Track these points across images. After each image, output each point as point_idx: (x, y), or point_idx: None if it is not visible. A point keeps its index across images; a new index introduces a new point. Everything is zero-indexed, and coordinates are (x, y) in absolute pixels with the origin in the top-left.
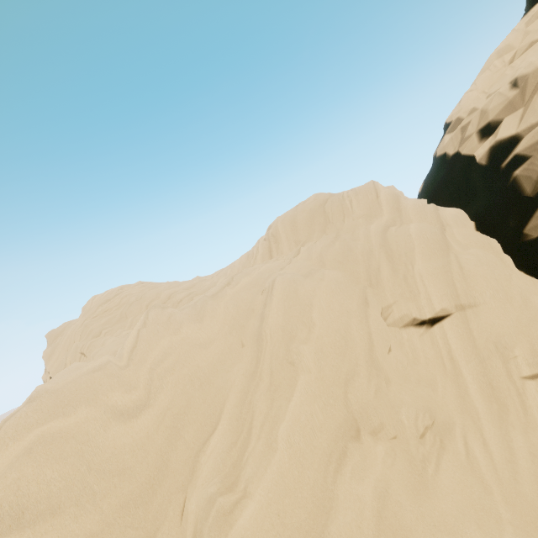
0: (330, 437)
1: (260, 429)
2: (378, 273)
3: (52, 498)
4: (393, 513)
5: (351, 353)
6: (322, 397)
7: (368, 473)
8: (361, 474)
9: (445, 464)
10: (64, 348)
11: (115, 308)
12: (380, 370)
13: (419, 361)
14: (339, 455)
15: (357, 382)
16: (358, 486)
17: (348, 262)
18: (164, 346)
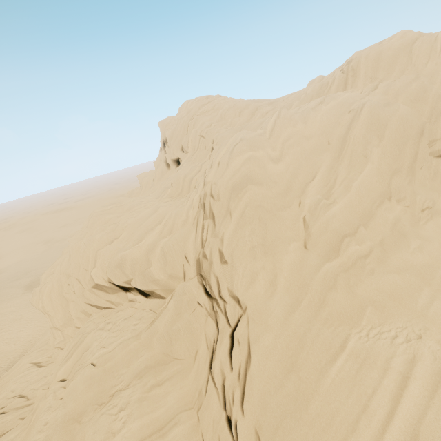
0: (377, 194)
1: (341, 182)
2: (439, 114)
3: (259, 179)
4: (400, 227)
5: (401, 160)
6: (376, 177)
7: (392, 212)
8: (389, 211)
9: (430, 223)
10: (180, 132)
11: (211, 111)
12: (413, 174)
13: (435, 180)
14: (380, 202)
15: (399, 175)
16: (387, 213)
17: (418, 102)
18: (289, 132)
